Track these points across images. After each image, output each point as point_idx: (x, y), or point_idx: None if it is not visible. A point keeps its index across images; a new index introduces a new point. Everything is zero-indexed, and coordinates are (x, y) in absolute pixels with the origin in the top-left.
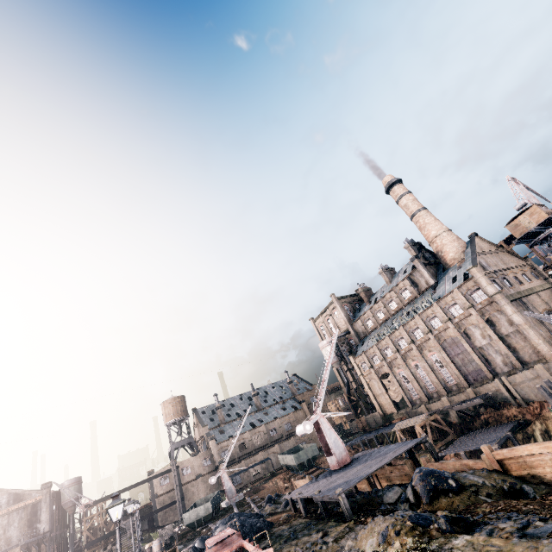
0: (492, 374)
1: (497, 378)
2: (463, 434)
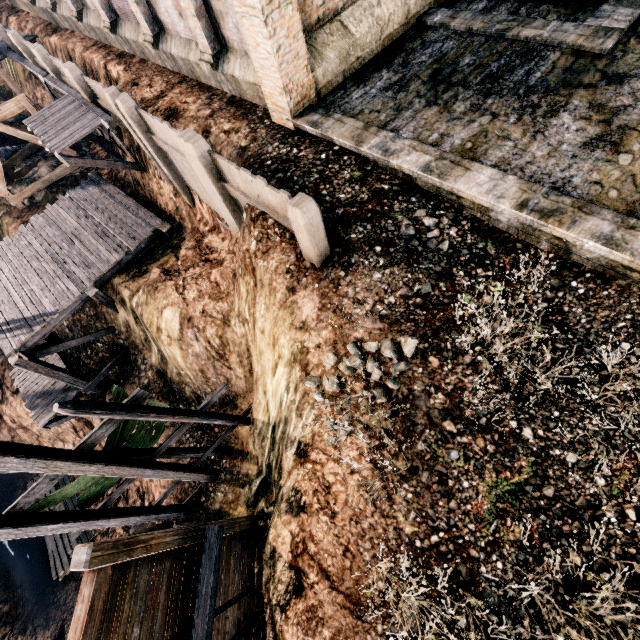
0: (154, 24)
1: (114, 88)
2: (81, 179)
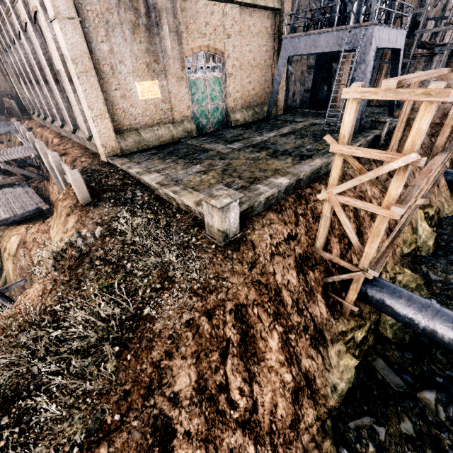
0: (76, 125)
1: (40, 140)
2: (16, 184)
